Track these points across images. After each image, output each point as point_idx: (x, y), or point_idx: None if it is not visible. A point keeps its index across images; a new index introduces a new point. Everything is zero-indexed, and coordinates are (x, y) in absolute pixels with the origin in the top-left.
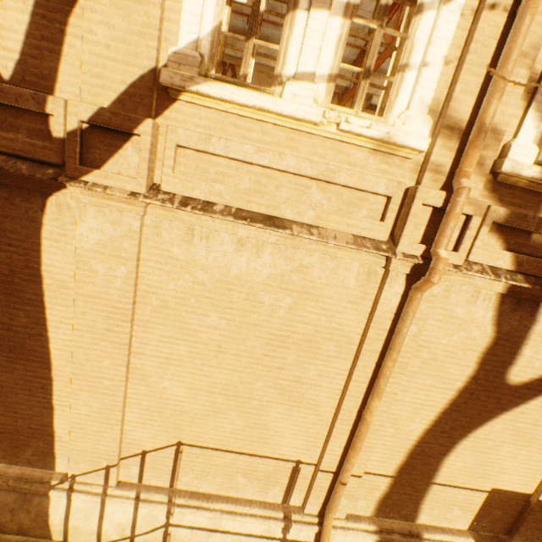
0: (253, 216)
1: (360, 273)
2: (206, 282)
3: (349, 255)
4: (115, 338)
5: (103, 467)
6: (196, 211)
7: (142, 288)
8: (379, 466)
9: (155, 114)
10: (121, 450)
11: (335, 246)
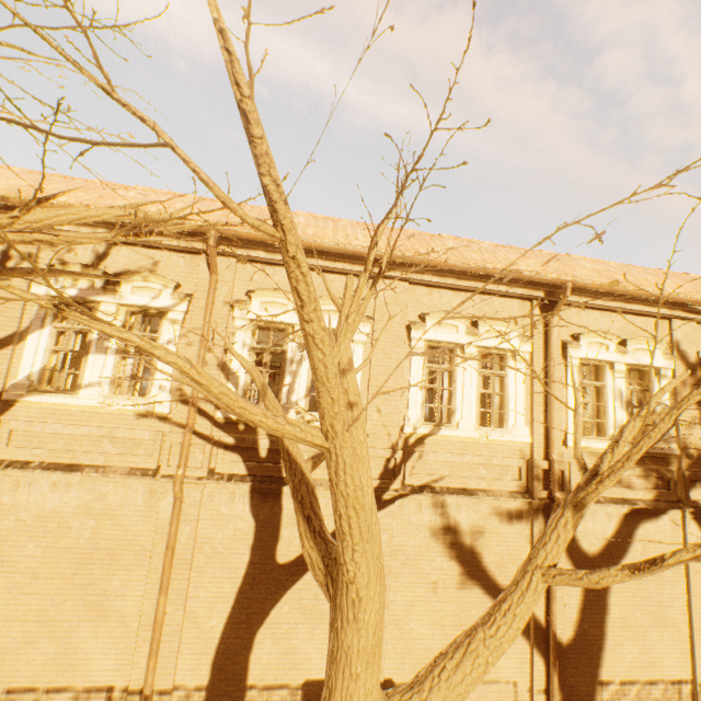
0: (59, 466)
1: (145, 492)
2: (27, 518)
3: (134, 481)
4: None
5: None
6: (16, 469)
7: None
8: (192, 675)
9: (1, 414)
10: None
11: (122, 476)
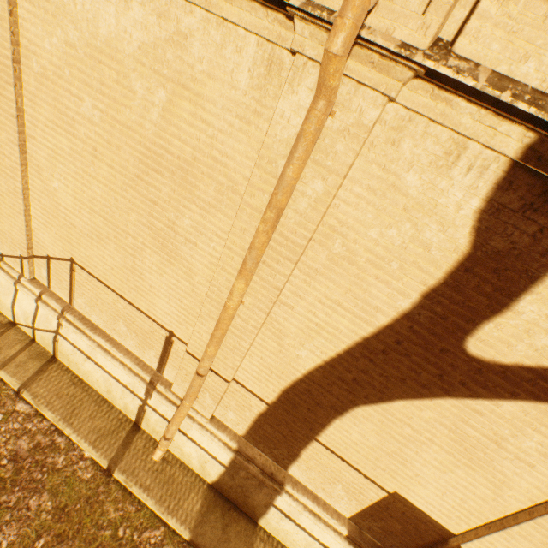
0: None
1: (257, 61)
2: (77, 45)
3: (239, 15)
4: (5, 105)
5: (19, 256)
6: None
7: (24, 43)
8: (255, 383)
9: None
10: (33, 248)
11: None
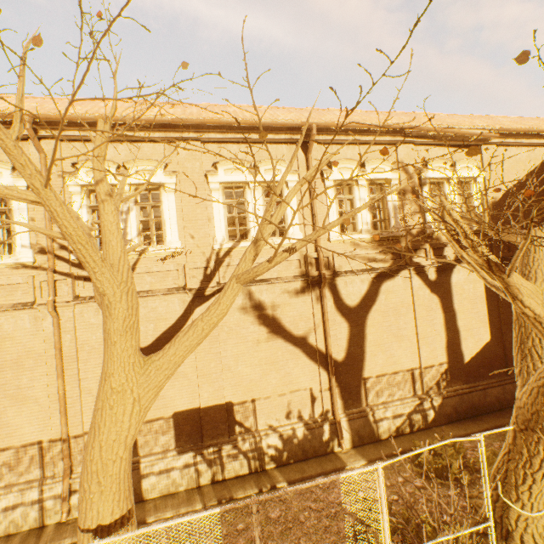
0: None
1: (31, 319)
2: None
3: (20, 313)
4: None
5: None
6: None
7: None
8: None
9: None
10: None
11: (10, 311)
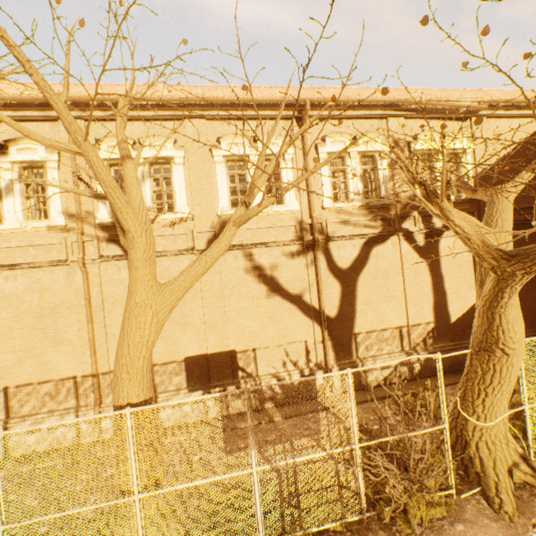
0: (5, 266)
1: (65, 274)
2: None
3: (55, 269)
4: None
5: None
6: None
7: None
8: None
9: None
10: None
11: (47, 267)
